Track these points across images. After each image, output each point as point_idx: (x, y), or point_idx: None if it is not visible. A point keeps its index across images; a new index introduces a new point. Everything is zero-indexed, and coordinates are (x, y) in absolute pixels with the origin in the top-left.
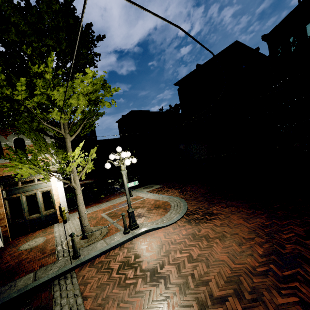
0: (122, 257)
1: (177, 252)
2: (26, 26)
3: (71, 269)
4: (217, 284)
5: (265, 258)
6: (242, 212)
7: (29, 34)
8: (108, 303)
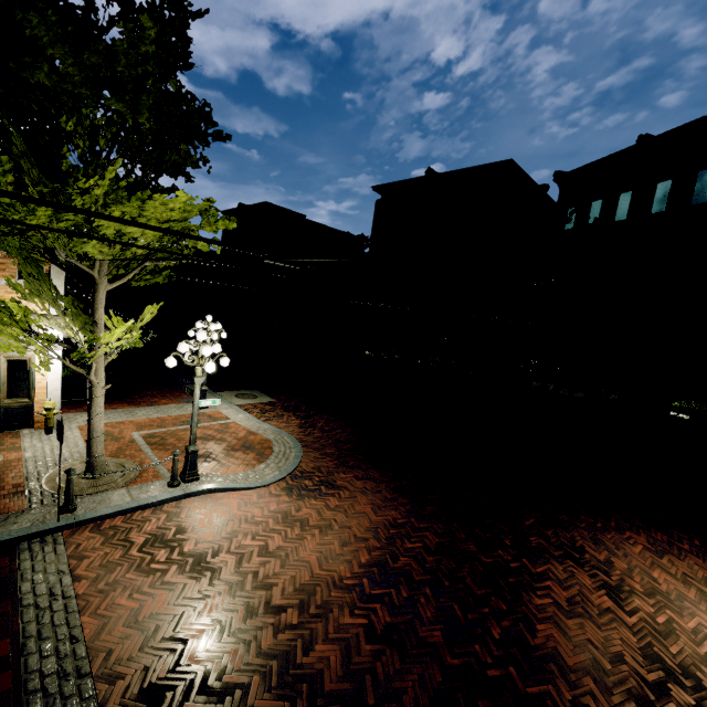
0: (155, 527)
1: (247, 537)
2: (75, 68)
3: (57, 529)
4: (283, 591)
5: (364, 569)
6: (379, 494)
7: (78, 82)
8: (115, 590)
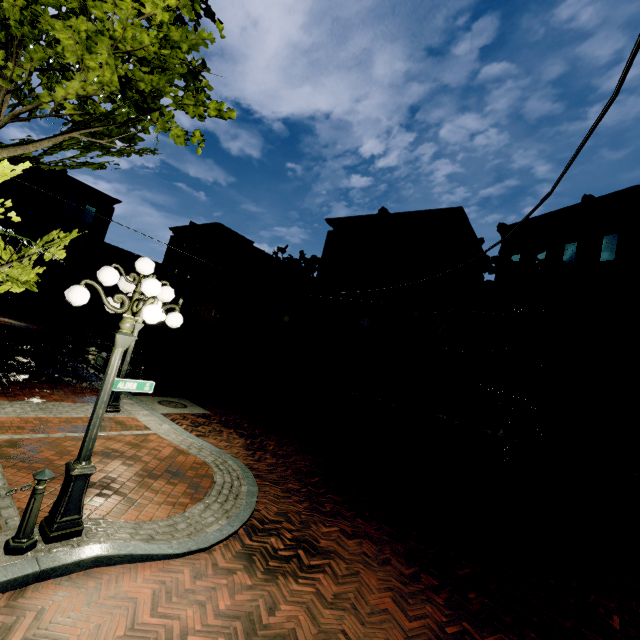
0: None
1: None
2: None
3: None
4: None
5: None
6: (390, 567)
7: None
8: None
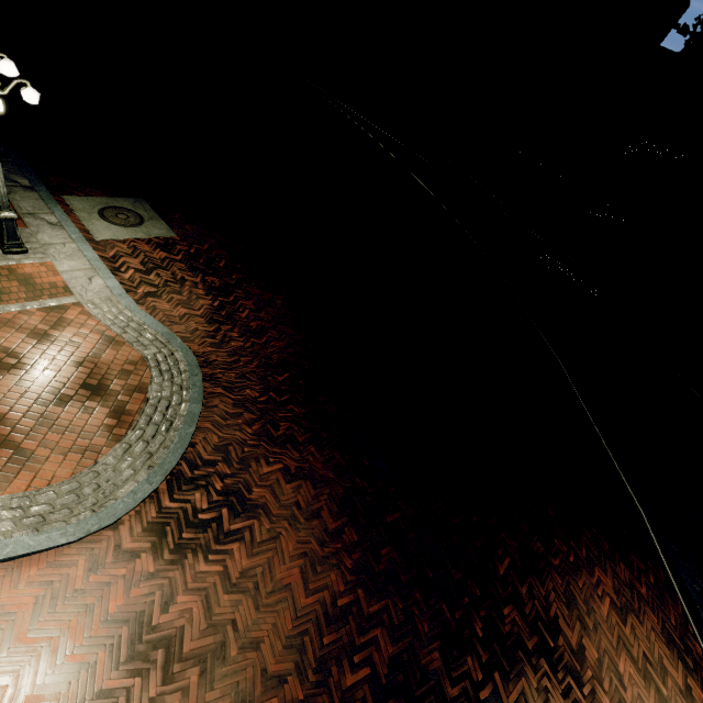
0: None
1: None
2: None
3: None
4: None
5: None
6: (317, 521)
7: None
8: None
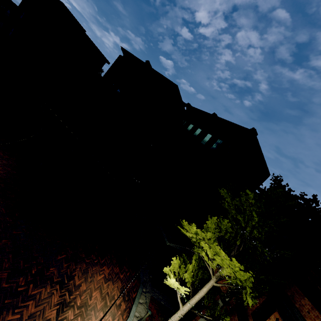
0: None
1: None
2: None
3: None
4: None
5: None
6: None
7: None
8: None
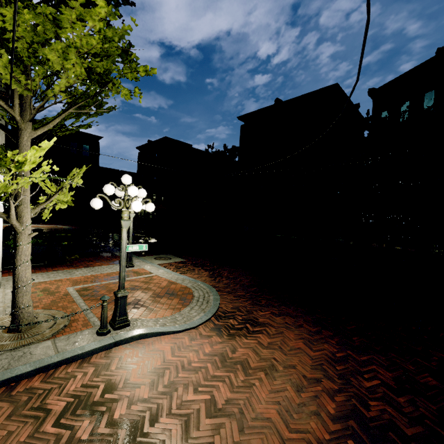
0: (79, 386)
1: (188, 389)
2: None
3: None
4: None
5: (340, 424)
6: (302, 328)
7: None
8: None
